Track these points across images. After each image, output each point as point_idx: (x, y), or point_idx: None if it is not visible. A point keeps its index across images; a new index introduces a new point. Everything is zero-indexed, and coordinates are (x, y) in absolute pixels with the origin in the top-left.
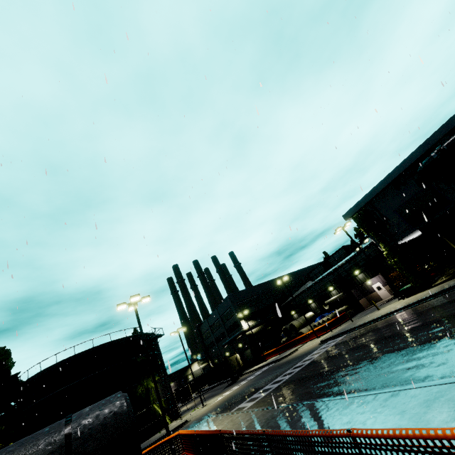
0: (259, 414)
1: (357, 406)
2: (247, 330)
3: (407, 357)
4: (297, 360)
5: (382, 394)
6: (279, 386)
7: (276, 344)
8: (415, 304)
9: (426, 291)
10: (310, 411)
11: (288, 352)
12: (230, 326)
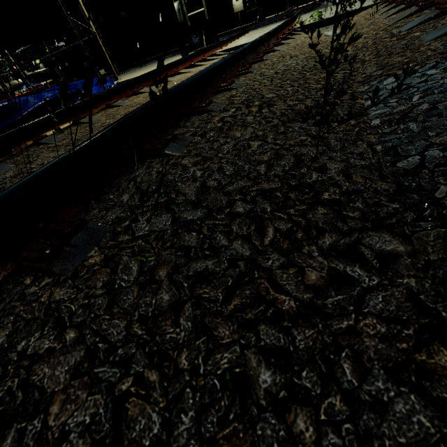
0: None
1: None
2: None
3: None
4: None
5: None
6: None
7: None
8: None
9: None
10: None
11: None
12: None
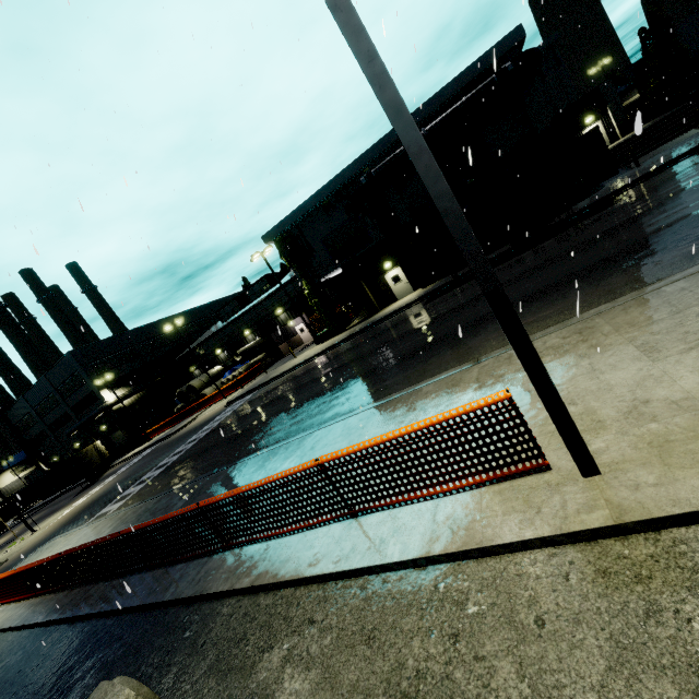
0: (128, 514)
1: (236, 473)
2: (115, 403)
3: (295, 414)
4: (194, 432)
5: (259, 455)
6: (163, 471)
7: (167, 415)
8: (326, 351)
9: (339, 335)
10: (190, 491)
11: (184, 424)
12: (80, 402)
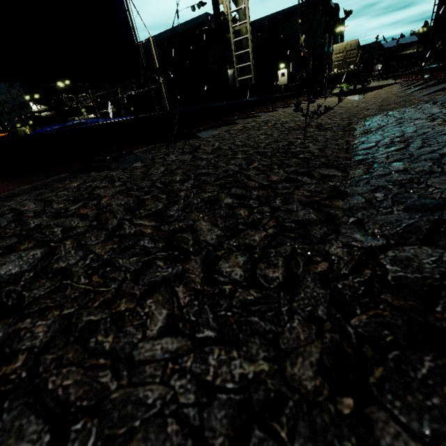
0: None
1: None
2: (36, 112)
3: None
4: None
5: None
6: None
7: None
8: None
9: None
10: None
11: None
12: (20, 104)
